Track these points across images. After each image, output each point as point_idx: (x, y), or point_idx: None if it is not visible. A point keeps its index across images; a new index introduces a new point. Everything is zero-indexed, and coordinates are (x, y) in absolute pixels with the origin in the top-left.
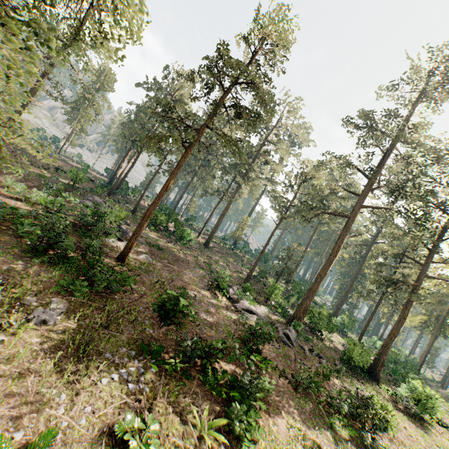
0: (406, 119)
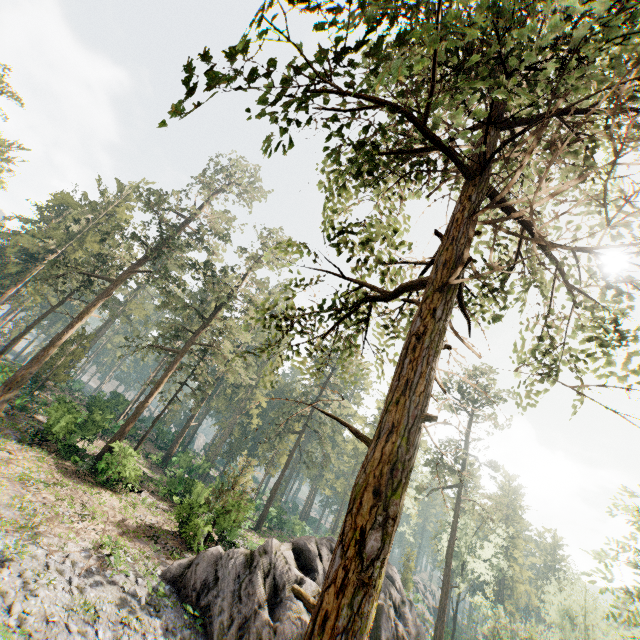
0: (202, 206)
